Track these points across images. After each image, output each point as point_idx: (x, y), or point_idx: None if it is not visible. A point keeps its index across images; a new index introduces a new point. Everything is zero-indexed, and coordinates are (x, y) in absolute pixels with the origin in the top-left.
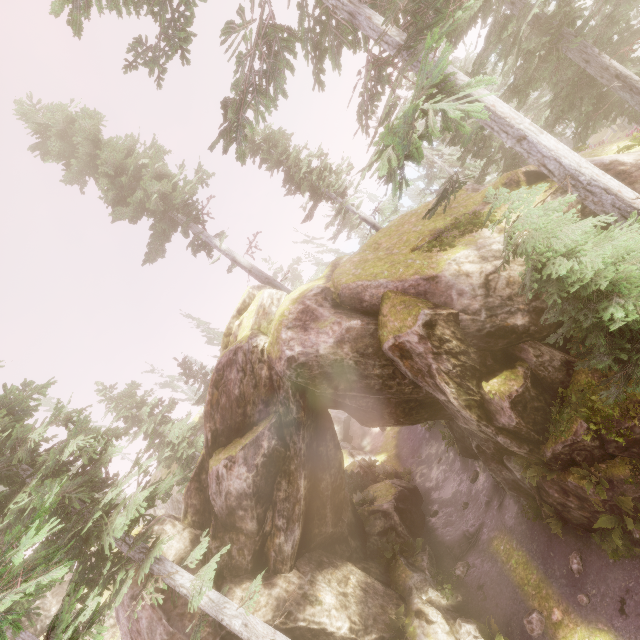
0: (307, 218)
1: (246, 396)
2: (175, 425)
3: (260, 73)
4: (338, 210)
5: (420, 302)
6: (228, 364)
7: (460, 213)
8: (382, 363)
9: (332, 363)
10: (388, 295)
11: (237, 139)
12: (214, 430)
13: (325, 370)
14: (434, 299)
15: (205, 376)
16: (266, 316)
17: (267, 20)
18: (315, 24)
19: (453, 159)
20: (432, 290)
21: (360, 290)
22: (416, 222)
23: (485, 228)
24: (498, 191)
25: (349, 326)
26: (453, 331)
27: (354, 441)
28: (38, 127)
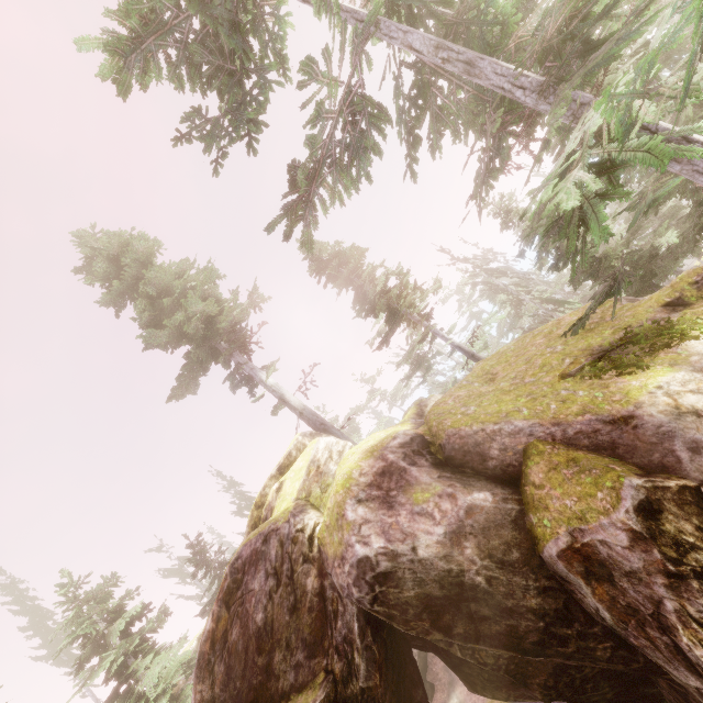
0: (382, 345)
1: (275, 628)
2: (157, 659)
3: (342, 145)
4: (424, 334)
5: (611, 462)
6: (252, 560)
7: (627, 324)
8: (541, 584)
9: (441, 577)
10: (537, 448)
11: (305, 218)
12: (209, 699)
13: (427, 590)
14: (635, 457)
15: (222, 566)
16: (320, 478)
17: (356, 88)
18: (410, 107)
19: (543, 296)
20: (627, 440)
21: (481, 438)
22: (549, 342)
23: (694, 339)
24: (684, 293)
25: (471, 503)
26: (698, 525)
27: (436, 694)
28: (92, 252)
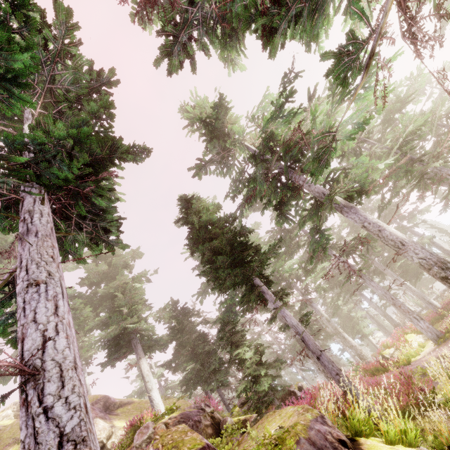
0: None
1: None
2: None
3: None
4: None
5: None
6: None
7: None
8: None
9: None
10: None
11: None
12: None
13: None
14: None
15: None
16: None
17: None
18: None
19: None
20: None
21: None
22: None
23: None
24: None
25: None
26: None
27: None
28: None
